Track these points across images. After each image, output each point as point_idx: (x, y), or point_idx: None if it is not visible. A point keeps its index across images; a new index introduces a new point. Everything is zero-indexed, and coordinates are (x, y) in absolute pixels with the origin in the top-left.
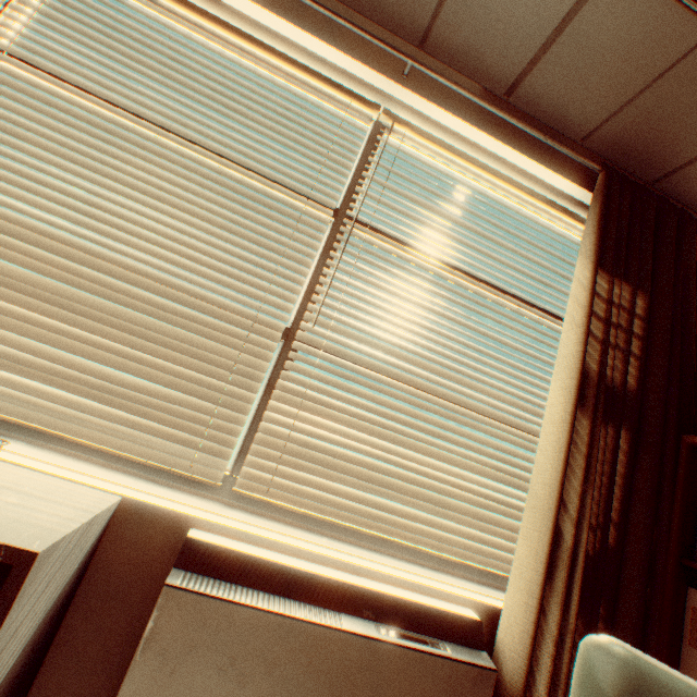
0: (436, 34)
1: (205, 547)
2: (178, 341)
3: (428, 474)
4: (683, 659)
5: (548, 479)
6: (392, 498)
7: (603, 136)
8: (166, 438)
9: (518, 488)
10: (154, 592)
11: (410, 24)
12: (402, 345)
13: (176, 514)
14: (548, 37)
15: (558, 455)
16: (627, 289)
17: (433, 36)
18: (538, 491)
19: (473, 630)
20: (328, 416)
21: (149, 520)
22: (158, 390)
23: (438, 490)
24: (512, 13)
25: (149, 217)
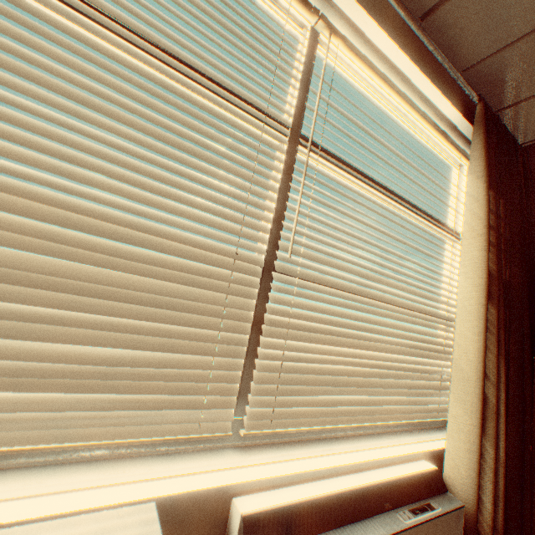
0: None
1: (261, 518)
2: (157, 294)
3: (378, 365)
4: None
5: (472, 357)
6: (359, 392)
7: (480, 70)
8: (168, 407)
9: (427, 357)
10: None
11: None
12: (354, 262)
13: (213, 491)
14: None
15: (478, 339)
16: (500, 202)
17: None
18: (464, 366)
19: (437, 479)
20: (309, 339)
21: (187, 509)
22: (147, 356)
23: (385, 376)
24: None
25: (89, 134)
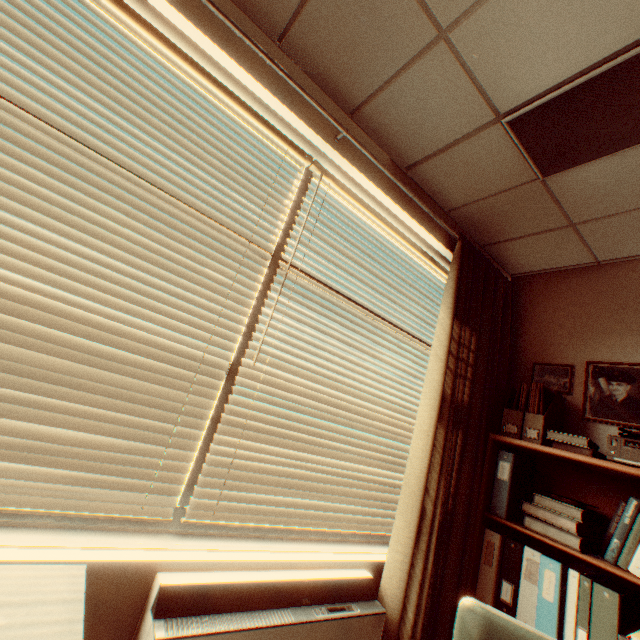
0: (365, 112)
1: (178, 590)
2: (124, 388)
3: (336, 472)
4: (480, 571)
5: (418, 473)
6: (311, 497)
7: (462, 213)
8: (116, 487)
9: (392, 470)
10: (122, 639)
11: (346, 97)
12: (321, 372)
13: (141, 564)
14: (445, 146)
15: (425, 456)
16: (468, 331)
17: (363, 113)
18: (411, 481)
19: (369, 586)
20: (264, 440)
21: (114, 576)
22: (105, 441)
23: (342, 483)
24: (425, 122)
25: (88, 257)
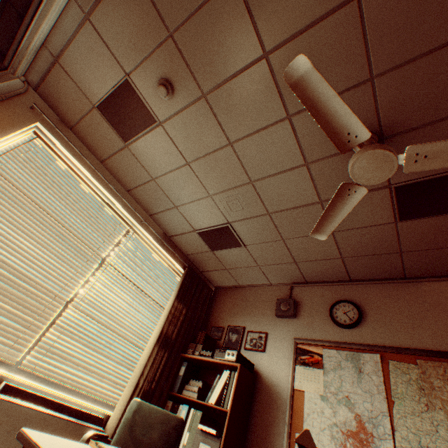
0: (155, 216)
1: (13, 387)
2: (20, 299)
3: (102, 363)
4: None
5: (142, 365)
6: (85, 372)
7: (191, 256)
8: None
9: (132, 370)
10: None
11: (149, 210)
12: (110, 312)
13: None
14: (181, 233)
15: (147, 357)
16: (183, 305)
17: (154, 216)
18: (138, 369)
19: (101, 420)
20: (72, 337)
21: None
22: (3, 320)
23: (104, 370)
24: (174, 225)
25: (30, 247)
